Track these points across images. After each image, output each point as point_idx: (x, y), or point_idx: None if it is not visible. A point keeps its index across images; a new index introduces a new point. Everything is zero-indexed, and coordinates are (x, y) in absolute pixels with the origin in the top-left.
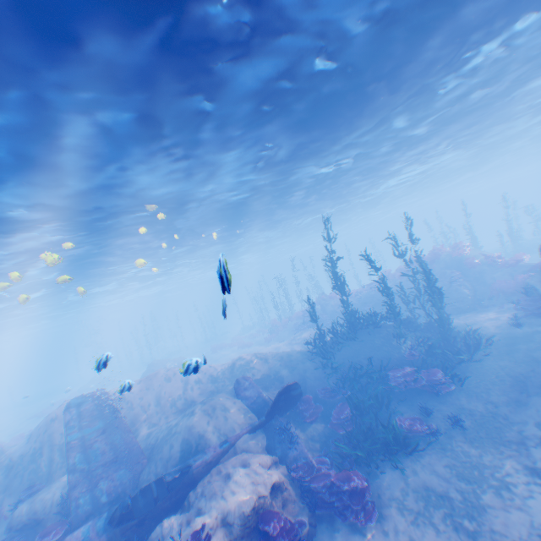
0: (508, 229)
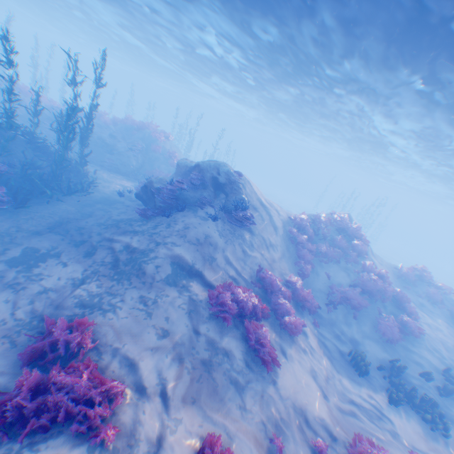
0: (211, 153)
